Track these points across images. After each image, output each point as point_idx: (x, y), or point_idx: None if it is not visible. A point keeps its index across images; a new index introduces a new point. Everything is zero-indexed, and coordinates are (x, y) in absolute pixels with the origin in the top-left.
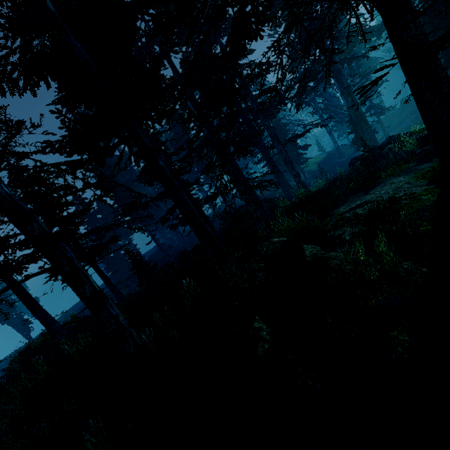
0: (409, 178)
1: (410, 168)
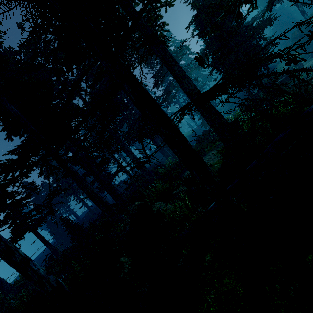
0: (216, 152)
1: (218, 144)
